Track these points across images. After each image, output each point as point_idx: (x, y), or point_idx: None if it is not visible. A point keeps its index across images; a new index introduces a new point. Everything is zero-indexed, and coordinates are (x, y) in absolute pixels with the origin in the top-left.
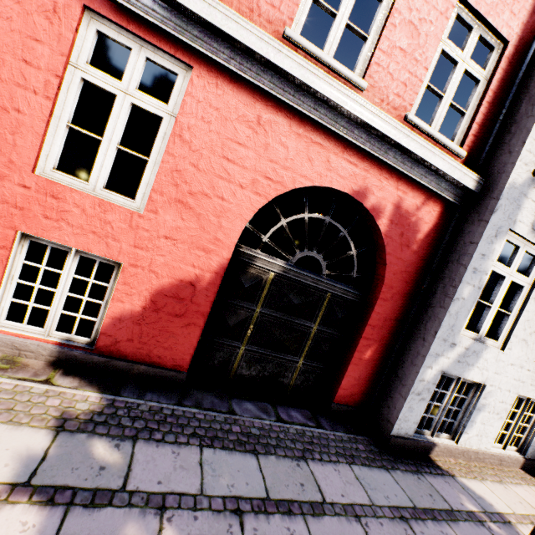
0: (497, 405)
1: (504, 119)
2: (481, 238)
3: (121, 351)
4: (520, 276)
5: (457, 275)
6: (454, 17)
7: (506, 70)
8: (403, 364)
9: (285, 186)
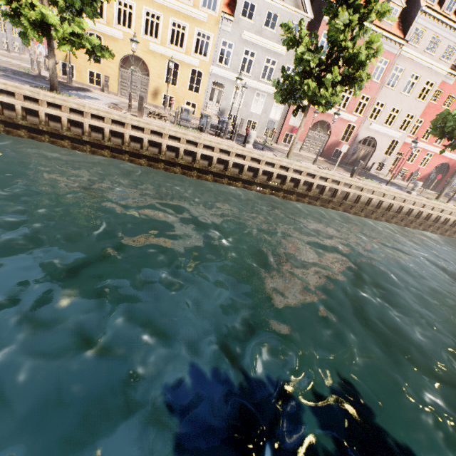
0: None
1: None
2: None
3: None
4: None
5: None
6: None
7: None
8: None
9: (439, 163)
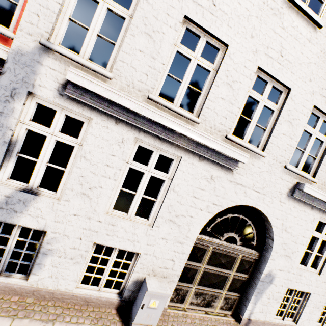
0: (69, 250)
1: None
2: None
3: None
4: (66, 136)
5: None
6: None
7: None
8: None
9: None
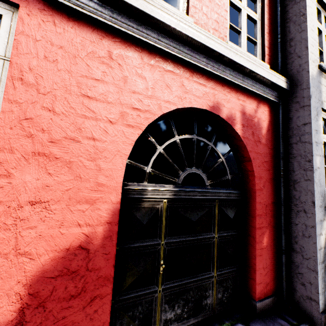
0: None
1: (281, 41)
2: (311, 118)
3: None
4: None
5: (306, 151)
6: None
7: (269, 13)
8: (296, 239)
9: (154, 113)
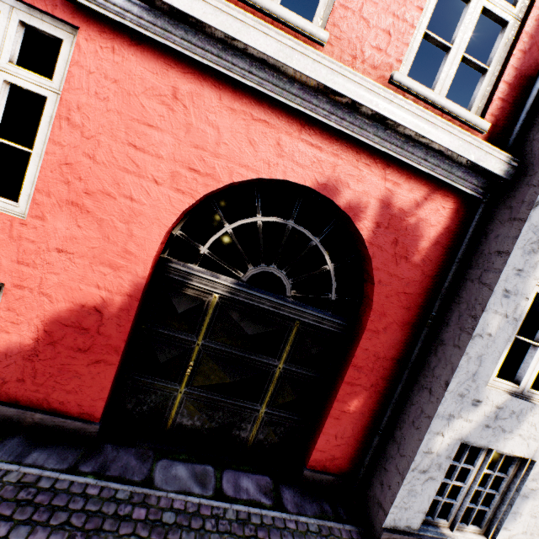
0: None
1: None
2: (515, 245)
3: (11, 394)
4: None
5: (479, 300)
6: None
7: None
8: (402, 423)
9: (218, 180)
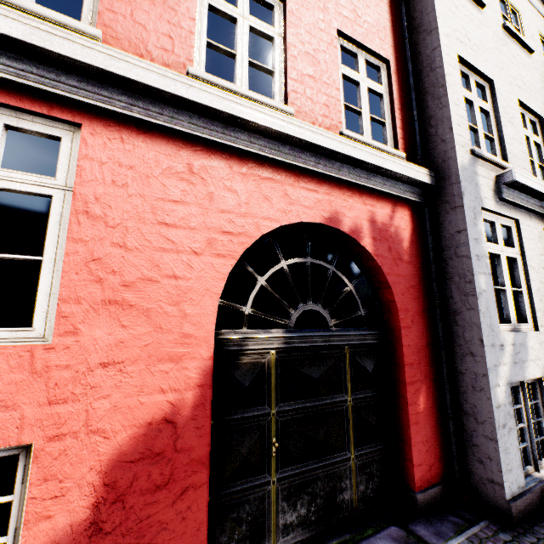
0: None
1: (418, 118)
2: (466, 223)
3: None
4: (509, 249)
5: (465, 269)
6: (339, 48)
7: (399, 82)
8: (465, 395)
9: (250, 236)
